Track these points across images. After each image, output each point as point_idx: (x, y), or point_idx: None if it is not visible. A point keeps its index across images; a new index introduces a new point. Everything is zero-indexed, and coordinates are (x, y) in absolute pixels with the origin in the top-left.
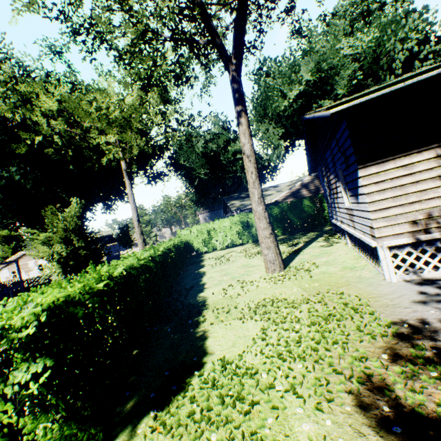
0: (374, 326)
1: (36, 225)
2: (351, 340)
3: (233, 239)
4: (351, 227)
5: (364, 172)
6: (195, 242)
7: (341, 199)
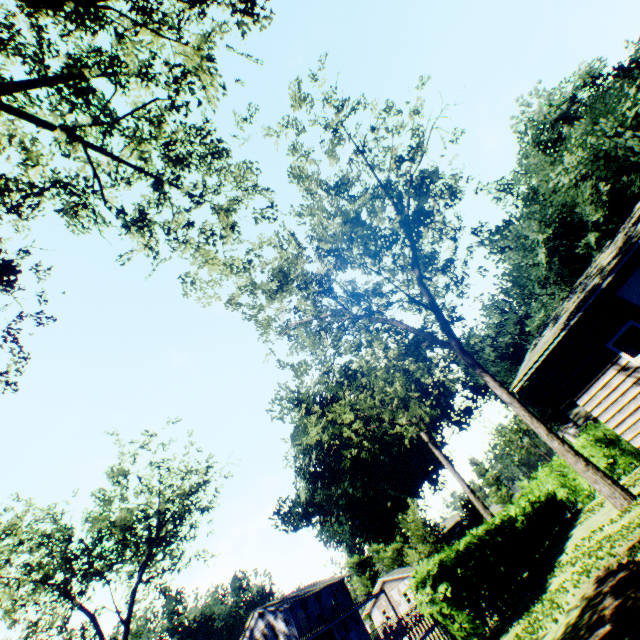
0: (636, 532)
1: (382, 536)
2: (619, 548)
3: (604, 469)
4: None
5: (580, 402)
6: (556, 494)
7: None
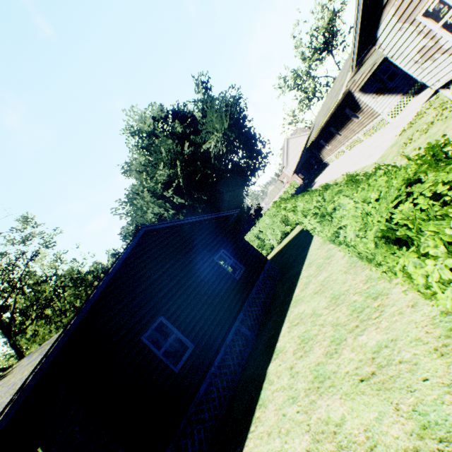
0: None
1: None
2: None
3: None
4: None
5: None
6: None
7: None
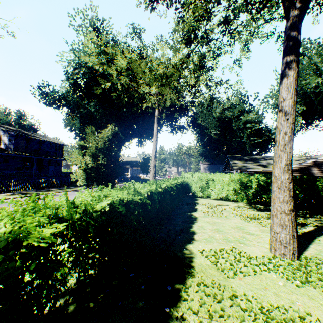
0: None
1: None
2: None
3: (228, 194)
4: None
5: None
6: (193, 186)
7: None
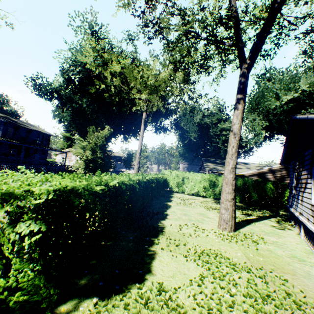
0: None
1: (84, 136)
2: None
3: (199, 190)
4: (310, 222)
5: None
6: (171, 182)
7: (308, 194)
